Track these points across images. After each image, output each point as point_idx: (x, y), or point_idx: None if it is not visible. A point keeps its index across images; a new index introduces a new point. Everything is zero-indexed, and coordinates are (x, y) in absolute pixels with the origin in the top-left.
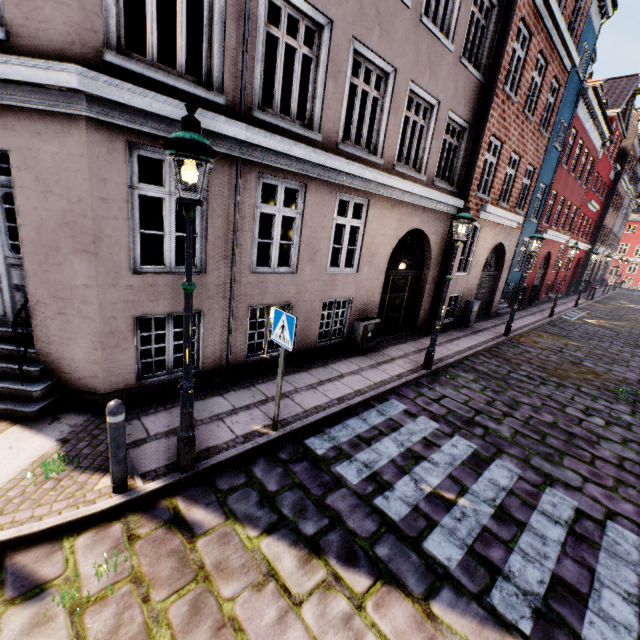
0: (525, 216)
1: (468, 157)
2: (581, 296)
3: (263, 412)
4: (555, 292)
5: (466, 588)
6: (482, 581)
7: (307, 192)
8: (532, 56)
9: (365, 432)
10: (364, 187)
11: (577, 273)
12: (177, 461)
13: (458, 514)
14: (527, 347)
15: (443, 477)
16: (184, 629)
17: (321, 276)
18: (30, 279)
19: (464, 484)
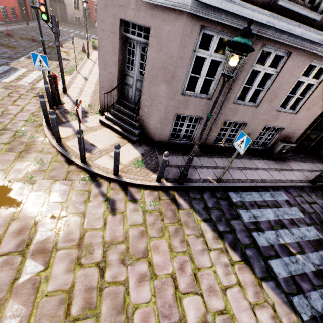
0: None
1: None
2: None
3: (213, 172)
4: None
5: (282, 287)
6: (291, 290)
7: (289, 58)
8: None
9: (259, 201)
10: None
11: None
12: (178, 179)
13: (293, 260)
14: None
15: (293, 241)
16: (172, 235)
17: (271, 112)
18: (144, 88)
19: (304, 250)
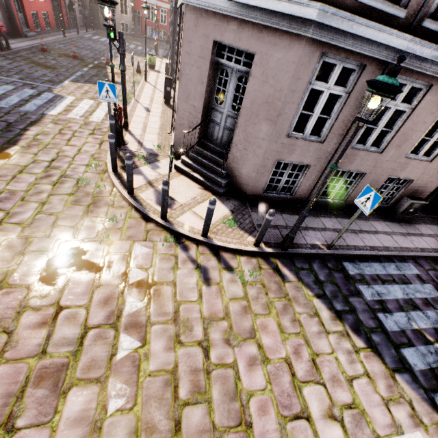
0: None
1: None
2: None
3: (322, 235)
4: None
5: (420, 382)
6: (432, 386)
7: (429, 91)
8: None
9: (382, 275)
10: None
11: None
12: (280, 244)
13: (431, 350)
14: None
15: (430, 326)
16: (280, 312)
17: (398, 159)
18: (237, 128)
19: None
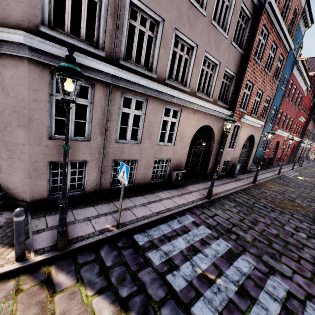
0: (265, 122)
1: (235, 90)
2: (295, 164)
3: (114, 217)
4: (282, 161)
5: None
6: None
7: (148, 103)
8: (269, 43)
9: (168, 233)
10: (179, 102)
11: (293, 152)
12: (56, 244)
13: (215, 289)
14: (265, 190)
15: (209, 264)
16: None
17: (154, 146)
18: None
19: (221, 269)
